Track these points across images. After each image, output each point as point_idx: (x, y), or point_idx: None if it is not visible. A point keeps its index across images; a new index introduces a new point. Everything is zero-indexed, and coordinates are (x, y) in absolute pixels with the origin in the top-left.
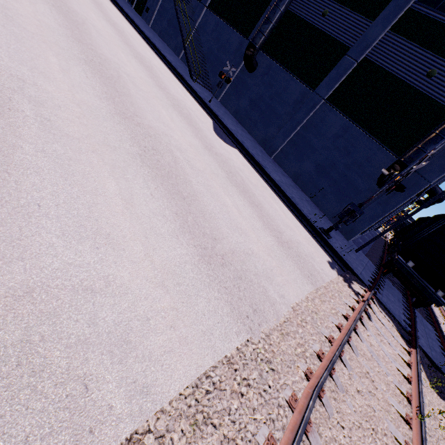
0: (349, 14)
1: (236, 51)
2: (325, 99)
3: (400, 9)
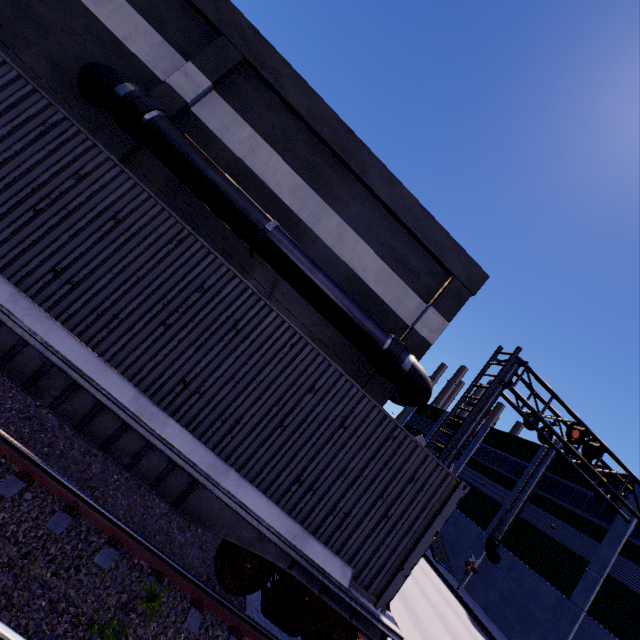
0: (575, 532)
1: (475, 538)
2: (585, 611)
3: (619, 539)
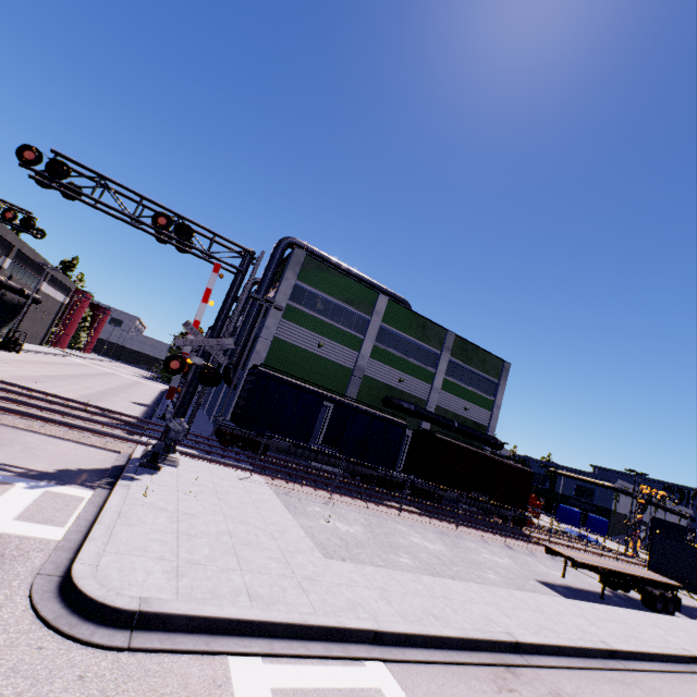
0: None
1: None
2: None
3: None
